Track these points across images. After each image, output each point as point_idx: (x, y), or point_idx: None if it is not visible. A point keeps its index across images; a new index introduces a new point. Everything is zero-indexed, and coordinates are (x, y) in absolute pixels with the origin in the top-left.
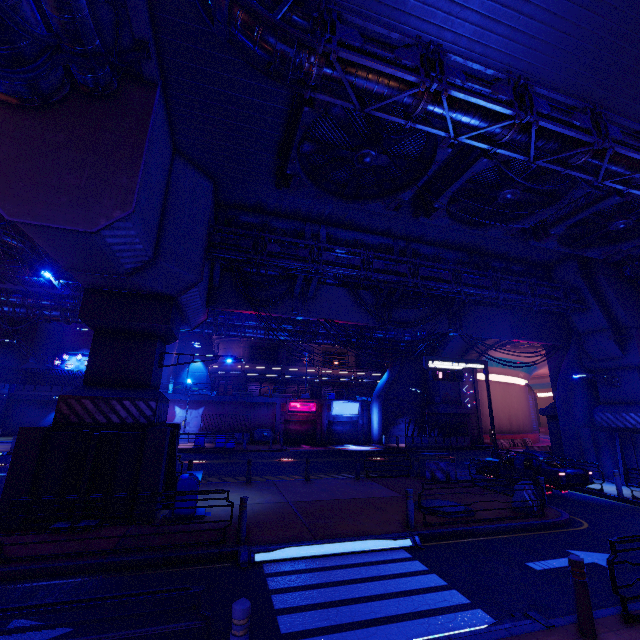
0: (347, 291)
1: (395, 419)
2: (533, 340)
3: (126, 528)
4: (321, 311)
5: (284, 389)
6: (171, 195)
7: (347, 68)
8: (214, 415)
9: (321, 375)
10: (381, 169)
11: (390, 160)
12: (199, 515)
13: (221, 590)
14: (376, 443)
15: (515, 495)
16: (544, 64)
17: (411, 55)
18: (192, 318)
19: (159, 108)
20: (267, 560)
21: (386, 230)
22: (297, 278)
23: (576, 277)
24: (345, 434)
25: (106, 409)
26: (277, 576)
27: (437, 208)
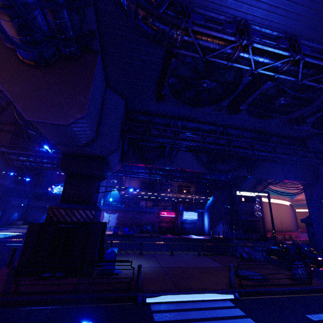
0: (192, 154)
1: (217, 222)
2: (296, 180)
3: (79, 278)
4: (178, 164)
5: (158, 204)
6: (104, 106)
7: (196, 35)
8: (123, 217)
9: (177, 197)
10: (211, 90)
11: (216, 85)
12: (116, 273)
13: (128, 319)
14: (207, 234)
15: (292, 270)
16: (304, 28)
17: (231, 27)
18: (113, 168)
19: (99, 64)
20: (152, 302)
21: (213, 122)
22: (166, 147)
23: (321, 145)
24: (190, 229)
25: (70, 214)
26: (158, 313)
27: (241, 109)
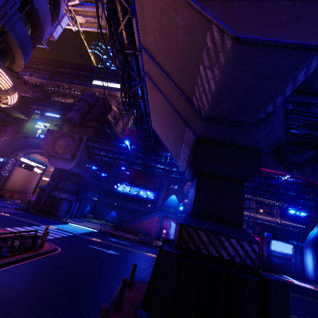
0: None
1: None
2: None
3: None
4: None
5: None
6: None
7: None
8: None
9: (255, 218)
10: None
11: None
12: None
13: None
14: (312, 282)
15: None
16: None
17: None
18: None
19: None
20: None
21: None
22: None
23: None
24: (280, 266)
25: (216, 243)
26: None
27: None
